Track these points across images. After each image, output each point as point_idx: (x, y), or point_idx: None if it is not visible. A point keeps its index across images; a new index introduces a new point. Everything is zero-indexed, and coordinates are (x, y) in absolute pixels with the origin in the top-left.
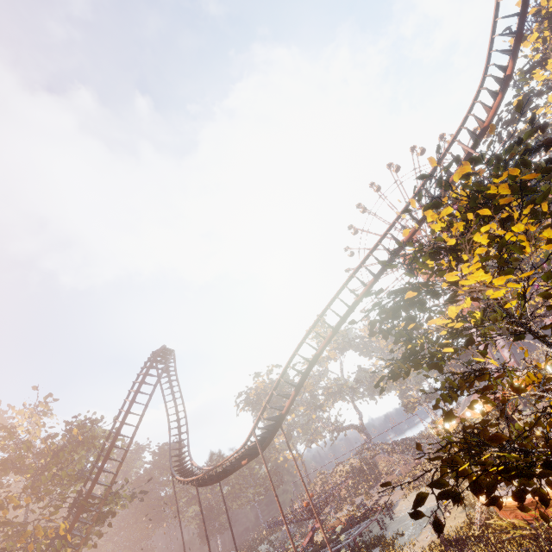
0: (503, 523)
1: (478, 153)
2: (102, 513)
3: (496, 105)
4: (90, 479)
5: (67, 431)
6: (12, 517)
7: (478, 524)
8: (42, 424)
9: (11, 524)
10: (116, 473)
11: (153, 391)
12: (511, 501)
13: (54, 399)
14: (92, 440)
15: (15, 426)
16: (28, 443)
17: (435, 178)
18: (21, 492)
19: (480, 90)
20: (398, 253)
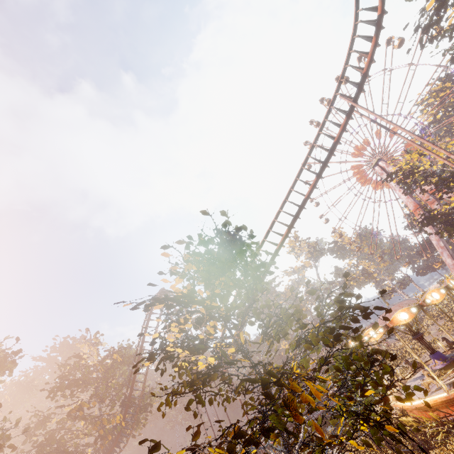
0: (403, 420)
1: (356, 104)
2: (144, 405)
3: (371, 49)
4: (129, 387)
5: (111, 356)
6: (89, 413)
7: (394, 415)
8: (97, 352)
9: (87, 419)
10: (144, 381)
11: (157, 324)
12: (404, 405)
13: (101, 334)
14: (129, 359)
15: (83, 354)
16: (87, 368)
17: (325, 134)
18: (89, 399)
19: (354, 39)
20: (304, 204)
